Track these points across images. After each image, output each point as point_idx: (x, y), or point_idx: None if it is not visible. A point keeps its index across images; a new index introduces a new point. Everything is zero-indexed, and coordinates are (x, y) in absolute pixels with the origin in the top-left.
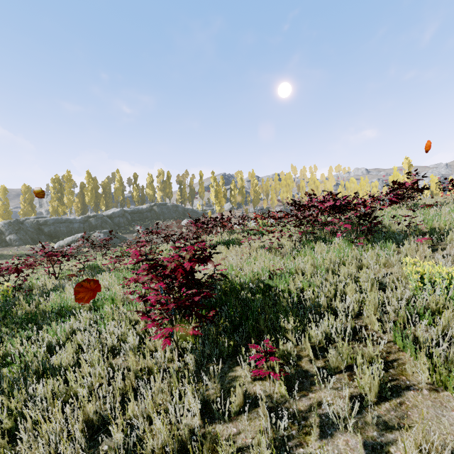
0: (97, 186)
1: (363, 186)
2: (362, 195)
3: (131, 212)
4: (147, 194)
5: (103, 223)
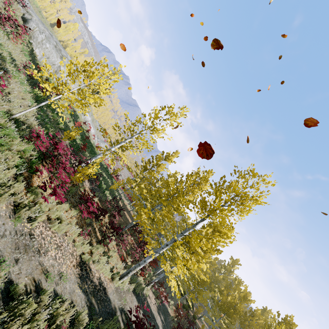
0: None
1: None
2: None
3: None
4: None
5: None
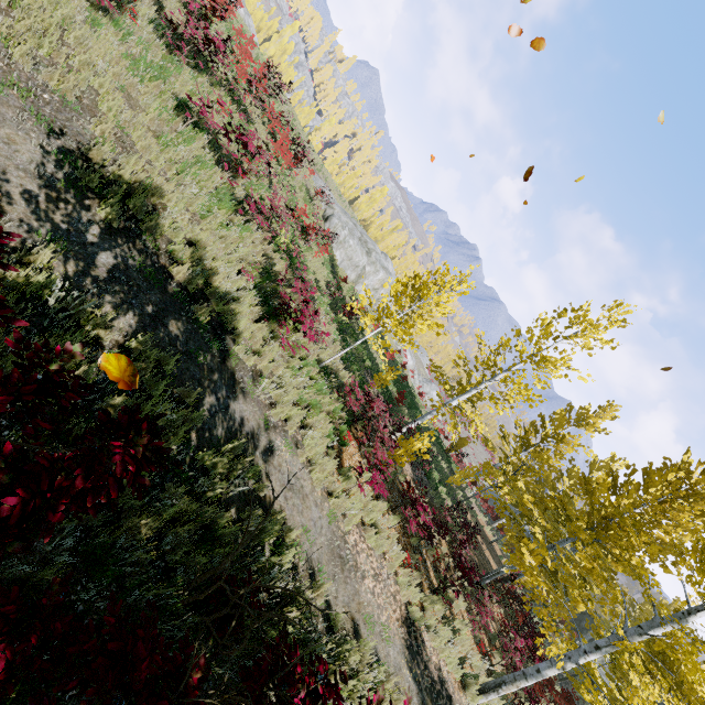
0: None
1: None
2: None
3: None
4: None
5: None
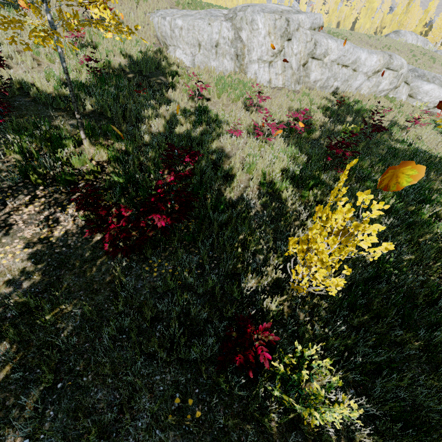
0: None
1: None
2: None
3: None
4: None
5: None
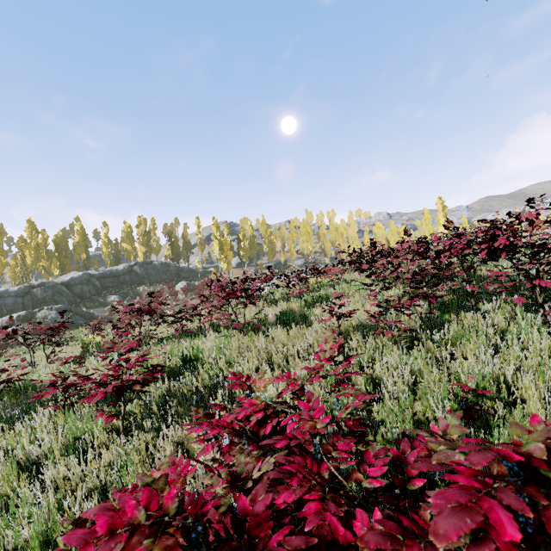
0: (46, 242)
1: (394, 232)
2: (394, 242)
3: (100, 276)
4: (123, 250)
5: (57, 295)
